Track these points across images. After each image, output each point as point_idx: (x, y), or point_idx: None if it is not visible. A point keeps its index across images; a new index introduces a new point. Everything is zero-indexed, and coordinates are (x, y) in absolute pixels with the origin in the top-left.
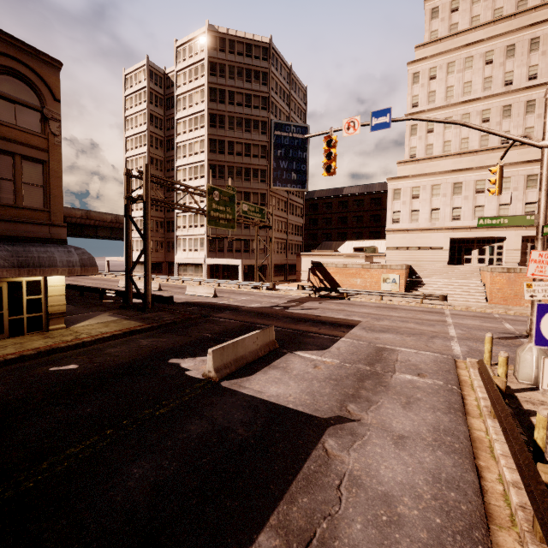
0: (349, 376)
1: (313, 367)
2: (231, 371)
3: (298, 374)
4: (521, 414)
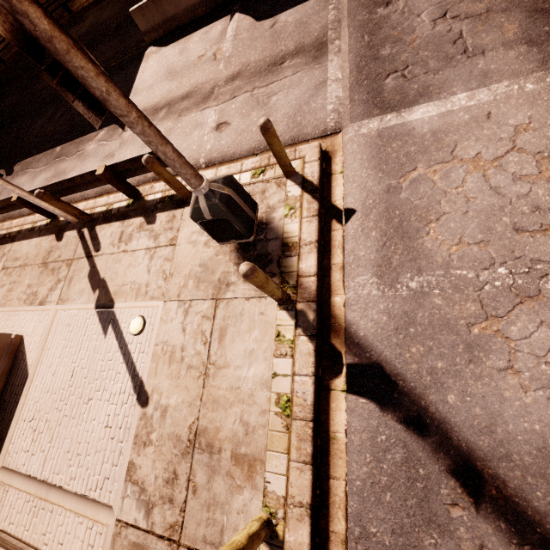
0: (191, 86)
1: (199, 56)
2: (160, 36)
3: (179, 61)
4: (145, 211)
